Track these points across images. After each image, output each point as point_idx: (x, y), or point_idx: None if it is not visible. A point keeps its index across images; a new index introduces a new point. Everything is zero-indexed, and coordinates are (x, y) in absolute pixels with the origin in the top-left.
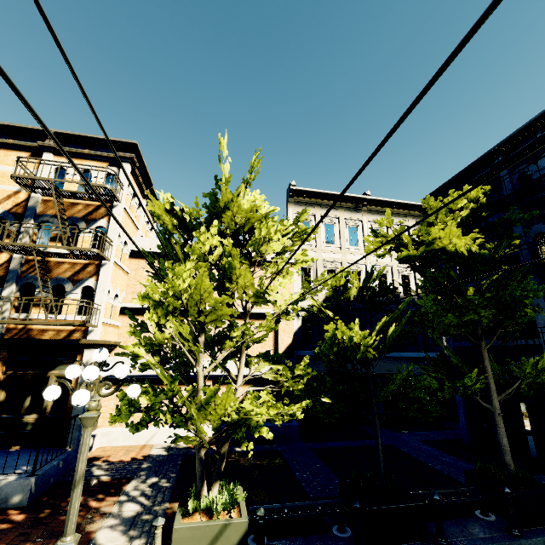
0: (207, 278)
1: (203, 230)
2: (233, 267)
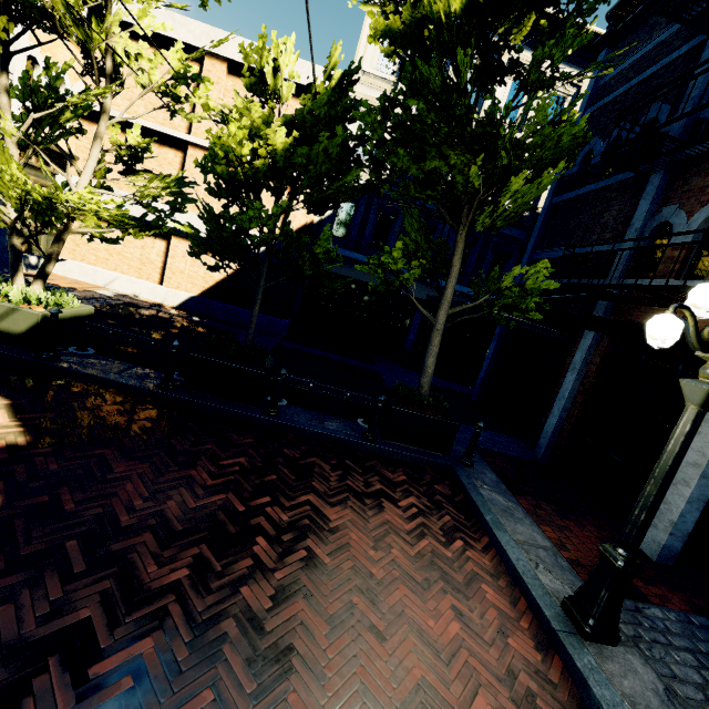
0: None
1: None
2: None
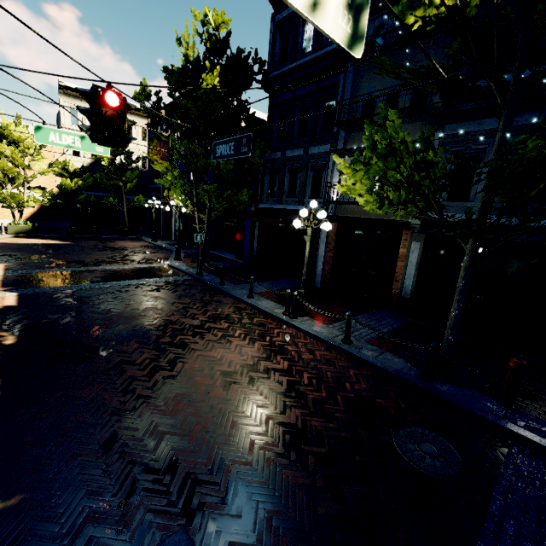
0: (5, 161)
1: (0, 145)
2: (15, 157)
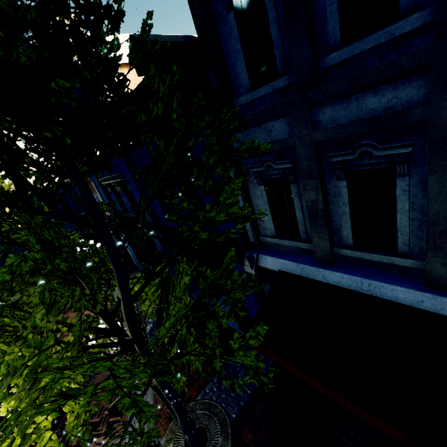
0: None
1: None
2: None
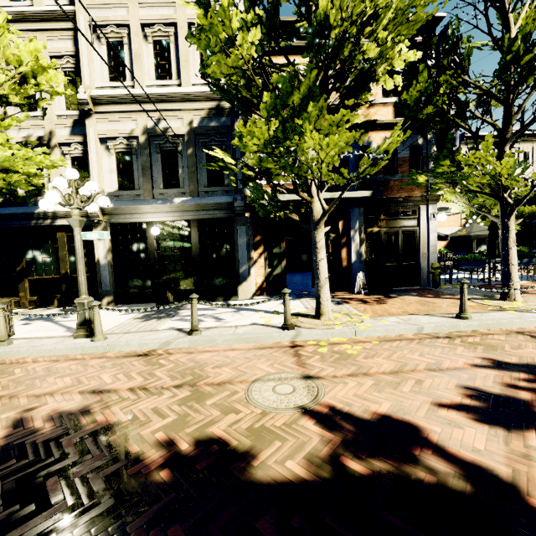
0: None
1: None
2: None
